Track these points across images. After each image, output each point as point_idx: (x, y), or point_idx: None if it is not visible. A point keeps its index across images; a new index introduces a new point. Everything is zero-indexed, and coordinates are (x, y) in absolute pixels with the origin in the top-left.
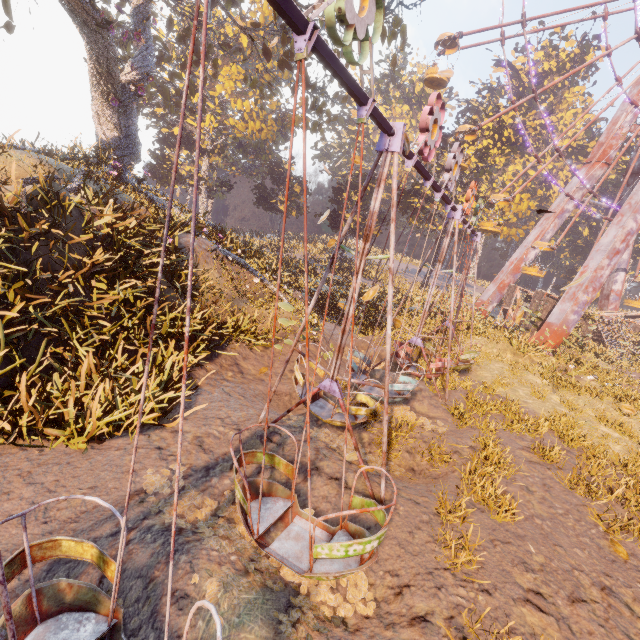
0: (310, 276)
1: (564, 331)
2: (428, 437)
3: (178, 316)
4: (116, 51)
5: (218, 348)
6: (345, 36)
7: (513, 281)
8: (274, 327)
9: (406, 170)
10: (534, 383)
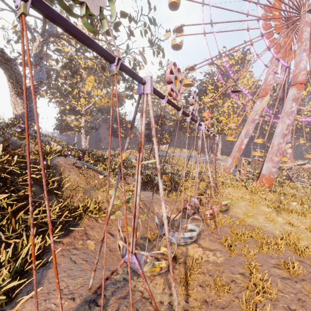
0: None
1: (271, 177)
2: (212, 271)
3: (43, 210)
4: (20, 72)
5: (73, 225)
6: (81, 12)
7: (239, 155)
8: (32, 253)
9: (162, 105)
10: (265, 211)
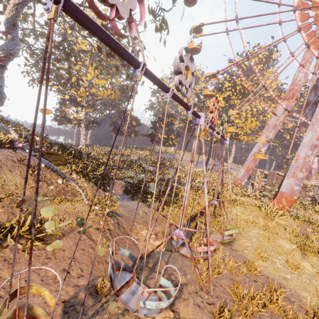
0: (137, 169)
1: (292, 197)
2: None
3: None
4: None
5: None
6: None
7: (254, 166)
8: None
9: (48, 17)
10: (285, 248)
